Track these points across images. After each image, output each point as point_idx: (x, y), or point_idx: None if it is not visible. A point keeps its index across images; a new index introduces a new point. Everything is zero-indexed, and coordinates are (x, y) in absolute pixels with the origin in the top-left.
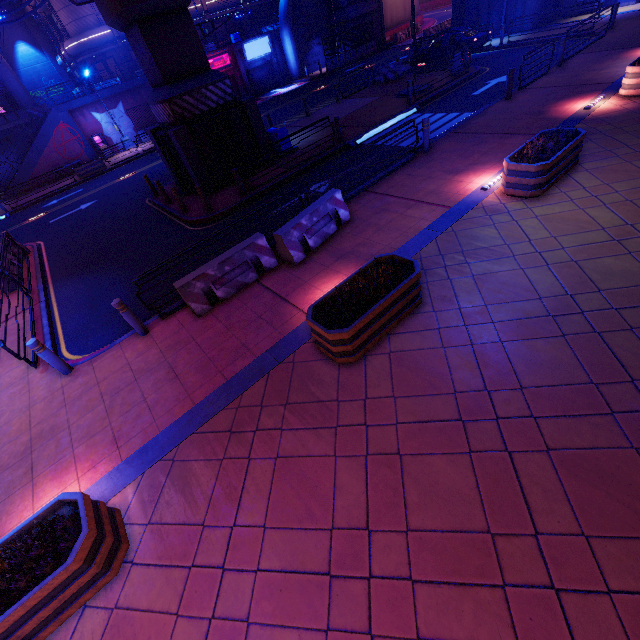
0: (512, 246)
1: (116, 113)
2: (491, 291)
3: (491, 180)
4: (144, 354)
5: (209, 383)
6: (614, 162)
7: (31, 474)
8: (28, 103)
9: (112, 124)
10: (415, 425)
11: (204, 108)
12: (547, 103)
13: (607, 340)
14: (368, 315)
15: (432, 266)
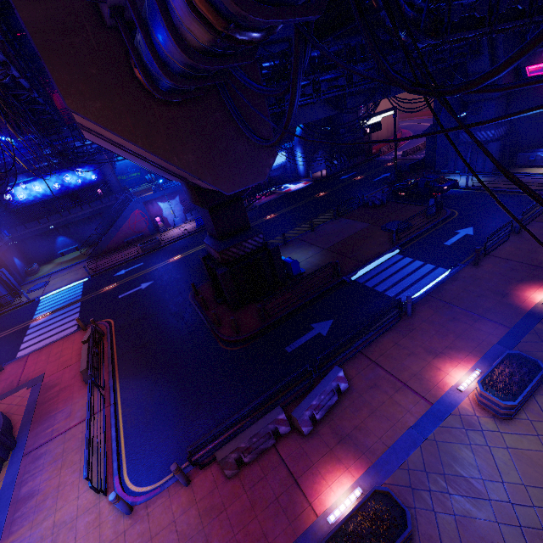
0: (487, 484)
1: (174, 202)
2: None
3: (465, 378)
4: (186, 512)
5: None
6: None
7: None
8: (117, 187)
9: (169, 209)
10: None
11: (242, 253)
12: (509, 283)
13: None
14: None
15: (418, 485)
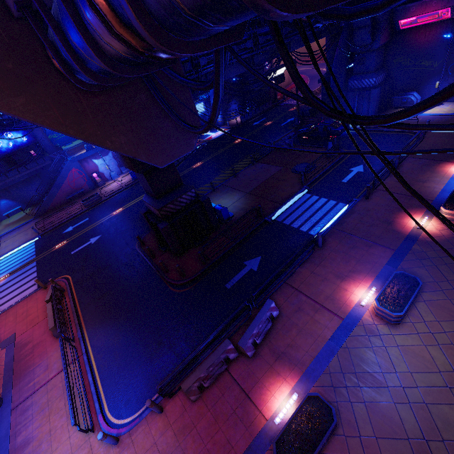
0: (386, 375)
1: (107, 158)
2: (377, 423)
3: (365, 295)
4: (164, 434)
5: None
6: (440, 297)
7: None
8: (49, 147)
9: (104, 164)
10: None
11: (179, 207)
12: (392, 212)
13: None
14: None
15: (338, 384)
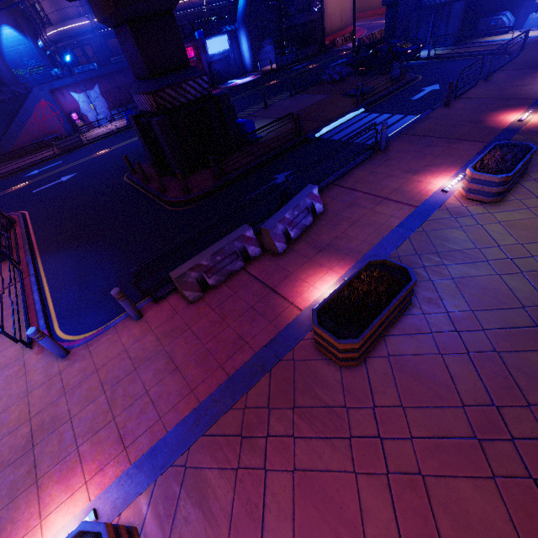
0: (483, 250)
1: (92, 94)
2: (474, 296)
3: (449, 183)
4: (141, 340)
5: (211, 378)
6: None
7: (35, 474)
8: (11, 80)
9: (88, 103)
10: (431, 441)
11: (183, 100)
12: (482, 113)
13: None
14: (375, 325)
15: (411, 265)
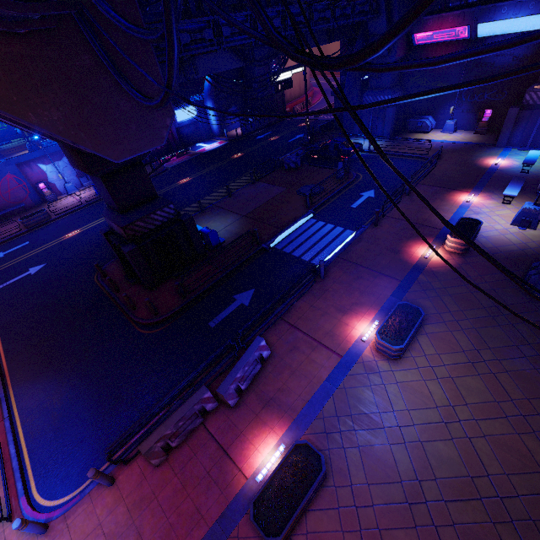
0: (383, 415)
1: (61, 164)
2: (371, 468)
3: (367, 329)
4: (113, 512)
5: None
6: (442, 329)
7: None
8: None
9: (56, 173)
10: None
11: (152, 227)
12: (401, 241)
13: (440, 535)
14: (293, 521)
15: (331, 429)
